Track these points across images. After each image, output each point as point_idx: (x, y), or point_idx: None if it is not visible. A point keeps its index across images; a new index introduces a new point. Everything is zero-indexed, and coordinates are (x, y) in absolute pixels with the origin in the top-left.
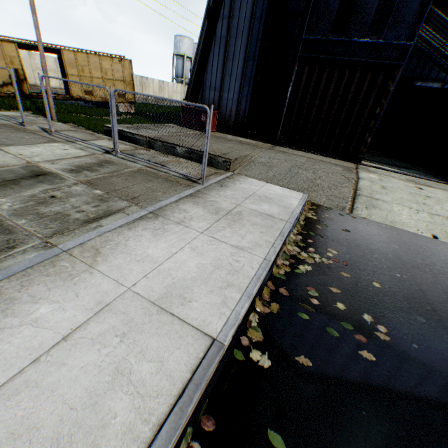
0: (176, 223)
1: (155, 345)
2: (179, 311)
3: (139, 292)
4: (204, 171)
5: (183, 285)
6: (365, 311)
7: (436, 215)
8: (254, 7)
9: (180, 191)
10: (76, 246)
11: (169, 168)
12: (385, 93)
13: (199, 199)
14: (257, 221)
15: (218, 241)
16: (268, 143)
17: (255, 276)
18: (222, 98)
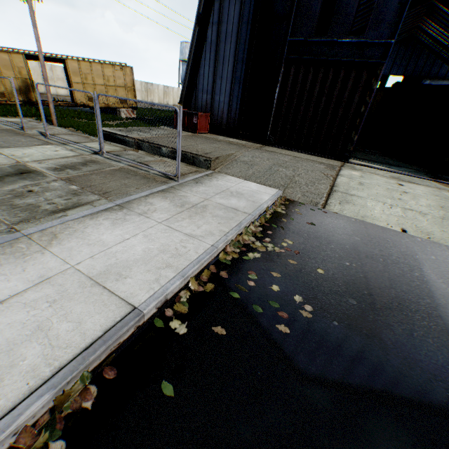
0: (138, 214)
1: (80, 310)
2: (112, 285)
3: (81, 270)
4: (178, 169)
5: (123, 265)
6: (299, 293)
7: (409, 210)
8: (241, 12)
9: (153, 187)
10: (37, 232)
11: (150, 167)
12: (369, 91)
13: (170, 194)
14: (220, 213)
15: (173, 230)
16: (258, 144)
17: (196, 260)
18: (214, 100)
